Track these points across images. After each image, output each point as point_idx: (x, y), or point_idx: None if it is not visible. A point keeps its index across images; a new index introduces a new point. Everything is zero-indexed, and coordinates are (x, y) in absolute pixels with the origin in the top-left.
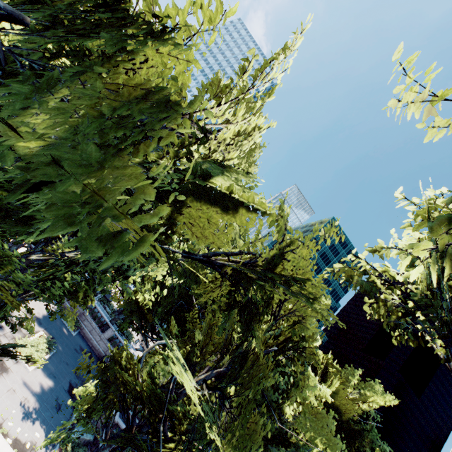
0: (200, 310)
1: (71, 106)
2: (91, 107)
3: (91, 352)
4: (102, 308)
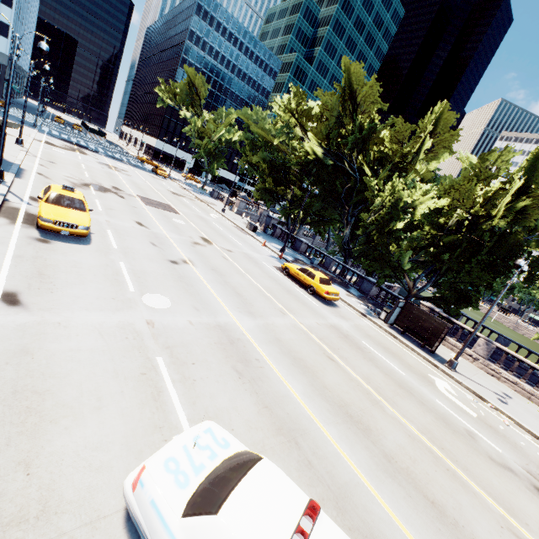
0: None
1: (534, 240)
2: (536, 239)
3: None
4: None
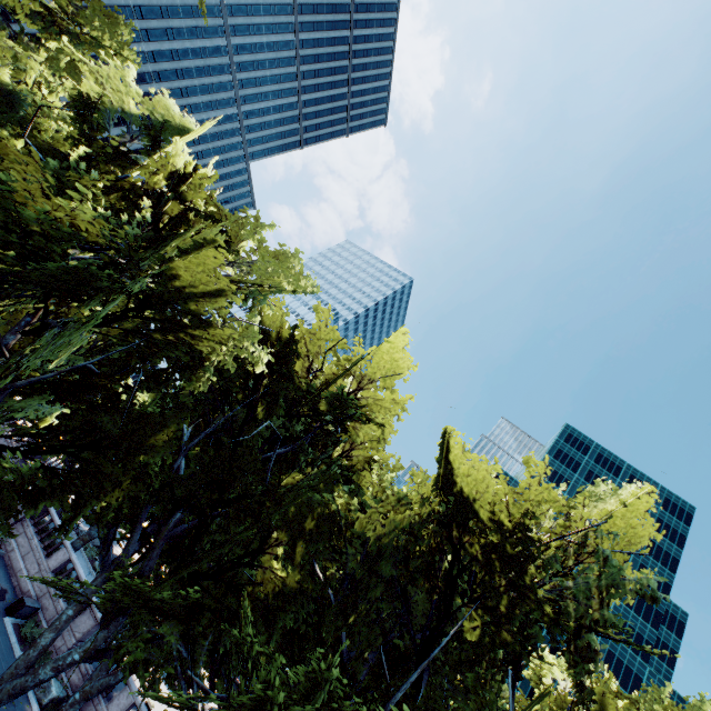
0: (196, 422)
1: None
2: None
3: (7, 591)
4: (85, 559)
